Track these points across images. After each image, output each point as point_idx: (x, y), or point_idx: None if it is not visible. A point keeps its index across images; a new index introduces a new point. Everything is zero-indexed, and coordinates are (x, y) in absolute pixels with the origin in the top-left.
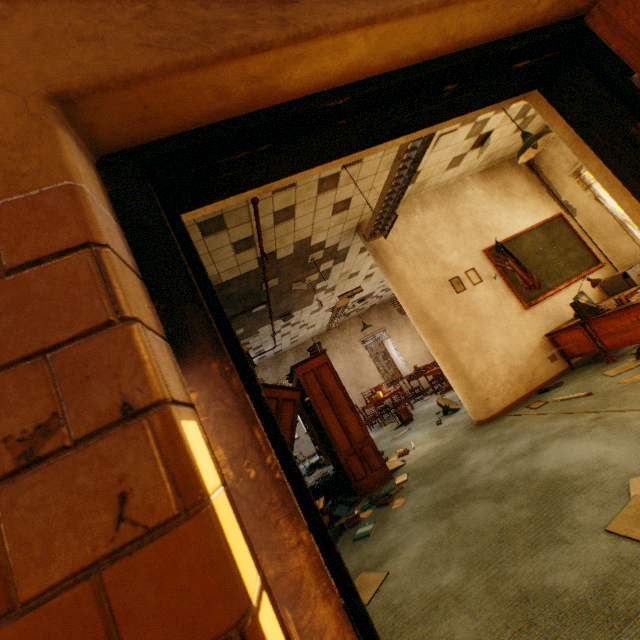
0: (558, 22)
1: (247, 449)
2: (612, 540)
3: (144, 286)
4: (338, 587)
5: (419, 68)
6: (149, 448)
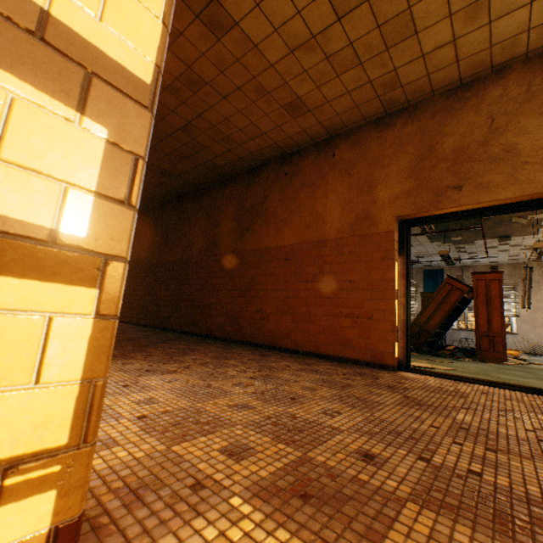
0: (540, 198)
1: (402, 269)
2: (538, 382)
3: (398, 243)
4: (406, 289)
5: (475, 210)
6: (392, 263)
